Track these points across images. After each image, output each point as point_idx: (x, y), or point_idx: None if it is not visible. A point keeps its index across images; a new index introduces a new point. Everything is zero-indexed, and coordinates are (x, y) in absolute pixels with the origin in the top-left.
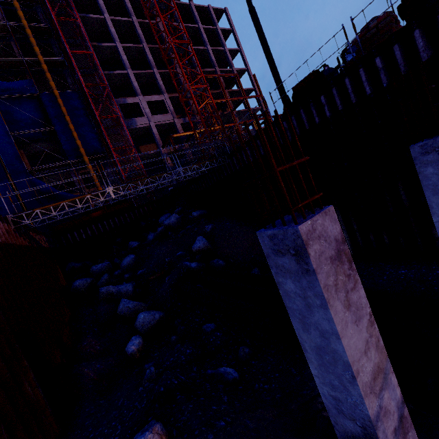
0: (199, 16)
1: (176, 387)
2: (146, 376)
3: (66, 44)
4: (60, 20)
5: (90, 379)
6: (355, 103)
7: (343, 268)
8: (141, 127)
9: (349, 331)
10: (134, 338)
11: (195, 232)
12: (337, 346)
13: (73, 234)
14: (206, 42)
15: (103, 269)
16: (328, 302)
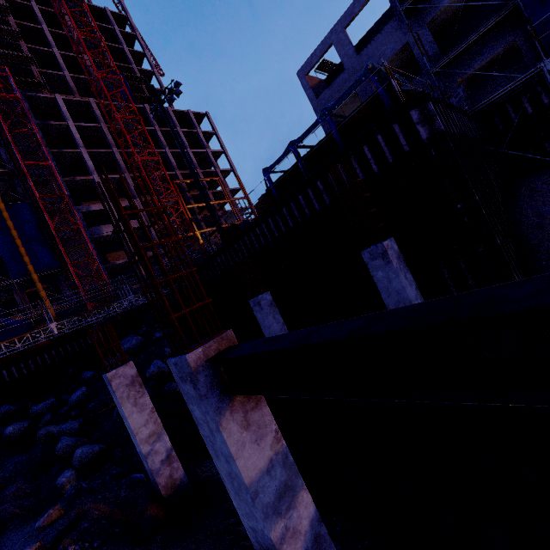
0: (179, 119)
1: (85, 489)
2: (66, 492)
3: (18, 156)
4: (13, 129)
5: (15, 515)
6: (253, 253)
7: (135, 388)
8: (108, 235)
9: (134, 416)
10: (67, 471)
11: (155, 355)
12: (128, 423)
13: (10, 370)
14: (186, 145)
15: (46, 409)
16: (121, 404)
